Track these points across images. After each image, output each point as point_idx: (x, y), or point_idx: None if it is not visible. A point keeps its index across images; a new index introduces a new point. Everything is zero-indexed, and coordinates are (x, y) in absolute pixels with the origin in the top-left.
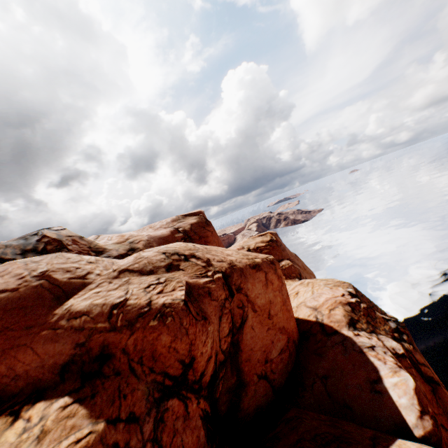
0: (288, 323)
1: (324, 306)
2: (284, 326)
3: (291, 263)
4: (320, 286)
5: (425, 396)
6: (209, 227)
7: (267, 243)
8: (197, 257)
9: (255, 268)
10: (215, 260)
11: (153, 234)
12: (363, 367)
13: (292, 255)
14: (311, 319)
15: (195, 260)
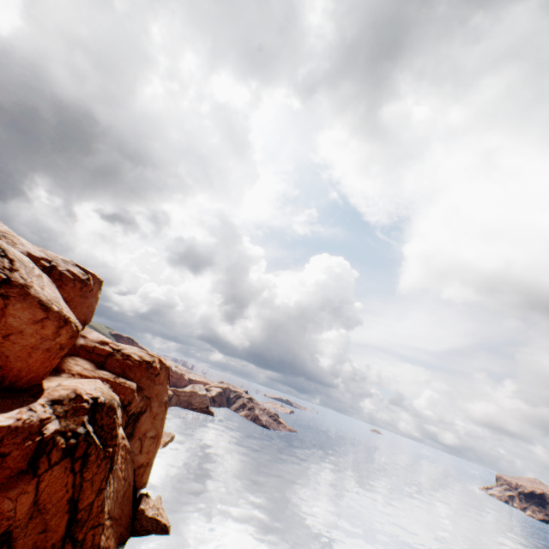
0: (16, 359)
1: (66, 386)
2: (10, 357)
3: (135, 388)
4: (93, 384)
5: (2, 444)
6: (80, 283)
7: (141, 360)
8: (13, 263)
9: (44, 306)
10: (22, 275)
11: (27, 246)
12: (4, 409)
13: (159, 396)
14: (45, 387)
15: (7, 261)
